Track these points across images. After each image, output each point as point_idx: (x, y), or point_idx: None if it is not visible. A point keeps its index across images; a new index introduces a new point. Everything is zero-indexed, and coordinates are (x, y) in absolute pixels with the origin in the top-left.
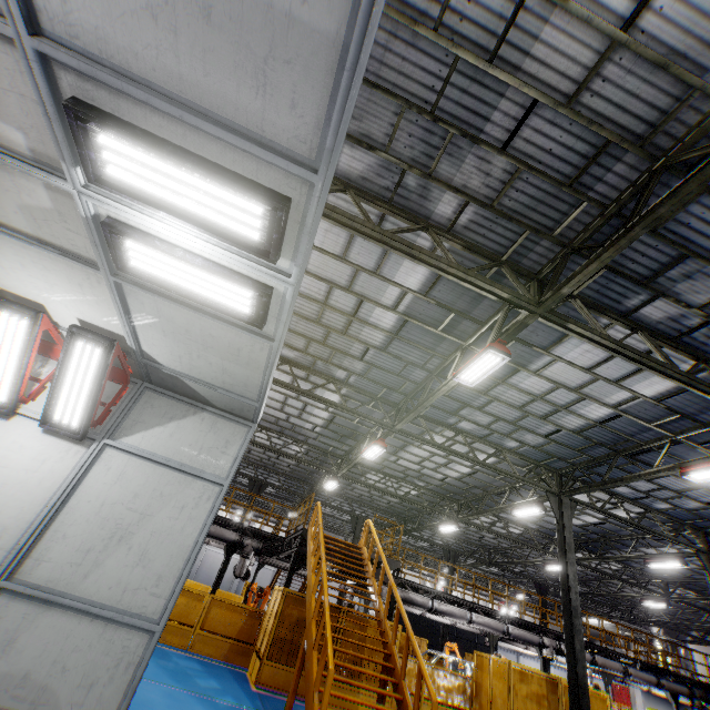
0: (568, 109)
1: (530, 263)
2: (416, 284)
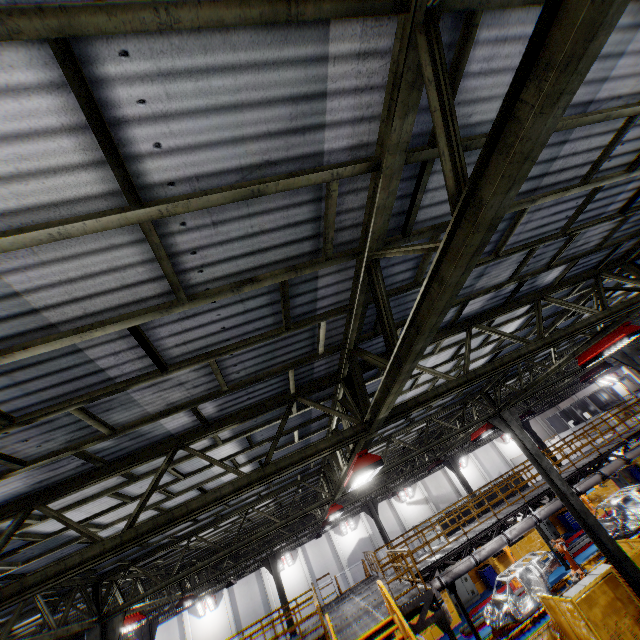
0: (187, 302)
1: (323, 371)
2: (233, 449)
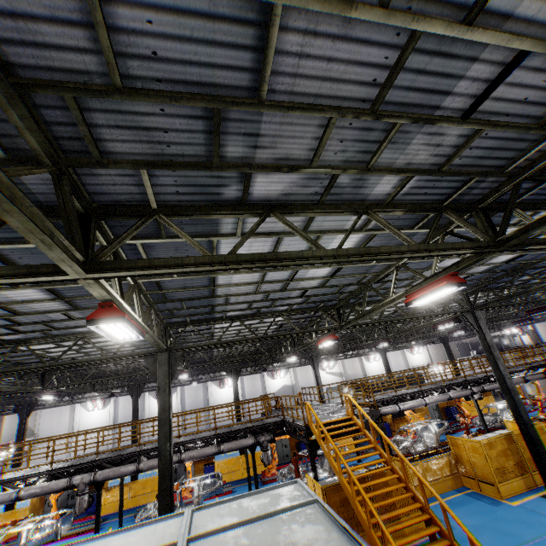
0: None
1: (471, 196)
2: (350, 245)
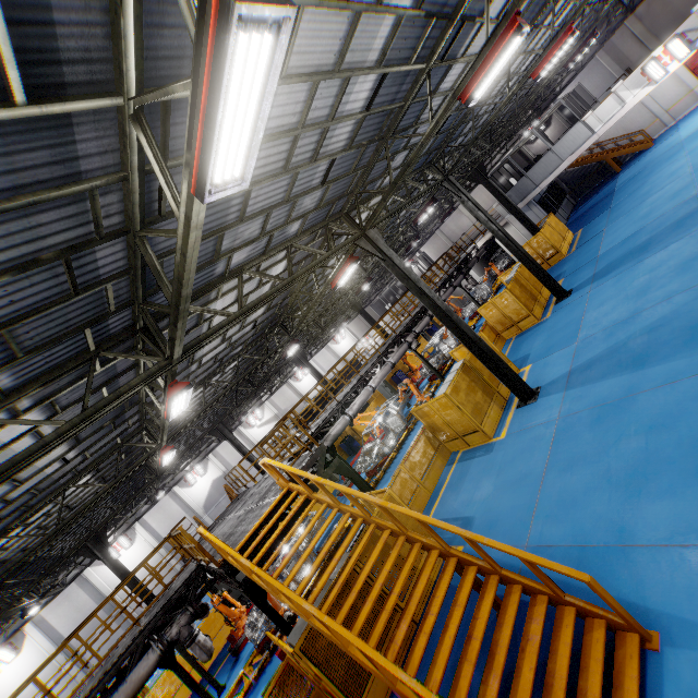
0: None
1: None
2: None
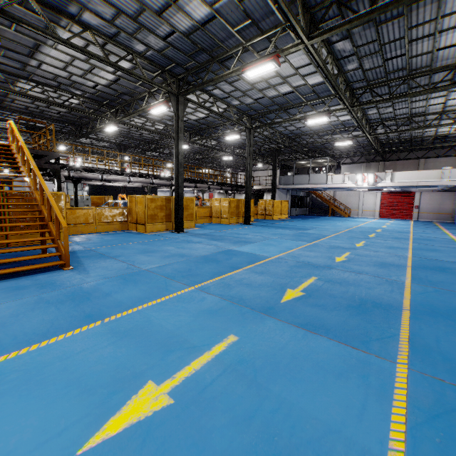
0: None
1: None
2: None
